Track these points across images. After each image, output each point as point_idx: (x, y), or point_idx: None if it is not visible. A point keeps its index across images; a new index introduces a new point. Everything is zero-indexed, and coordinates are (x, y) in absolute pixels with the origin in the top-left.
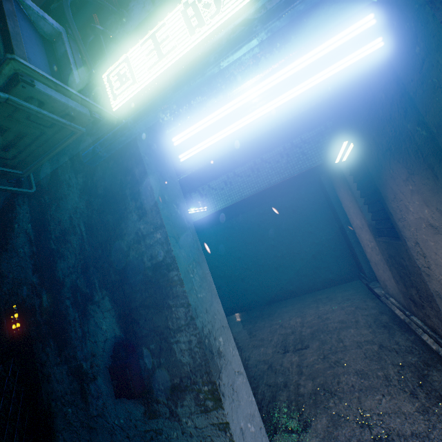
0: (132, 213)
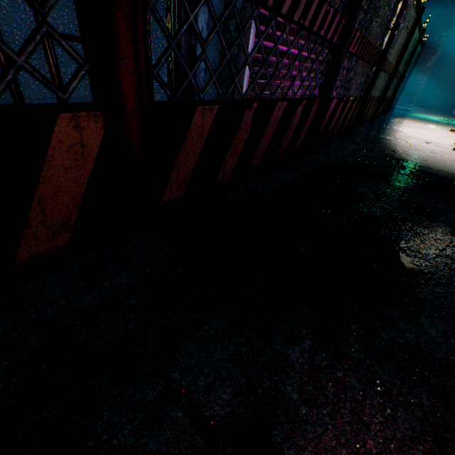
0: (443, 30)
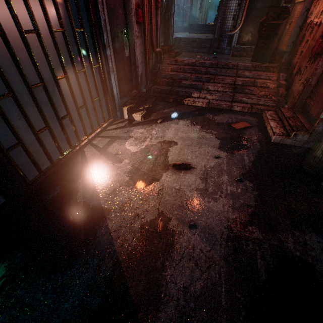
0: None
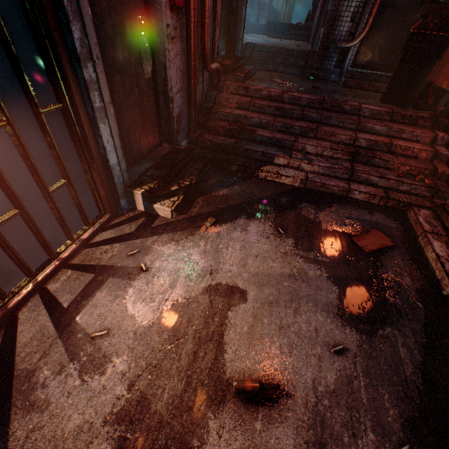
0: None
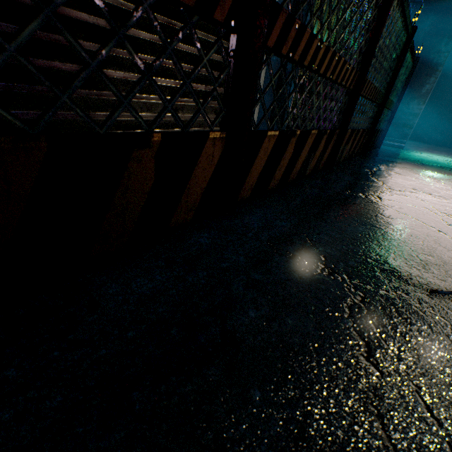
0: (443, 43)
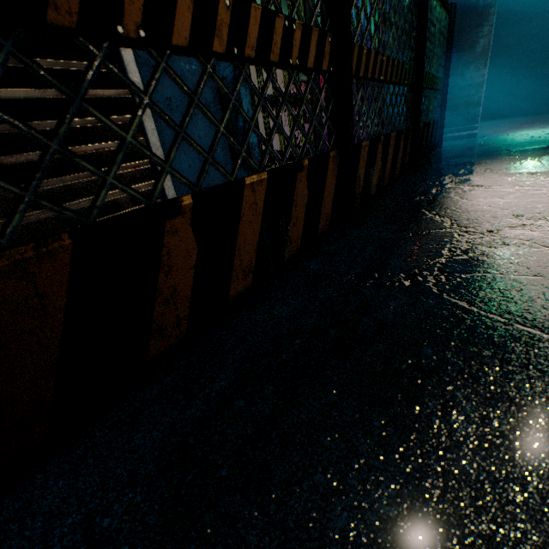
0: None
